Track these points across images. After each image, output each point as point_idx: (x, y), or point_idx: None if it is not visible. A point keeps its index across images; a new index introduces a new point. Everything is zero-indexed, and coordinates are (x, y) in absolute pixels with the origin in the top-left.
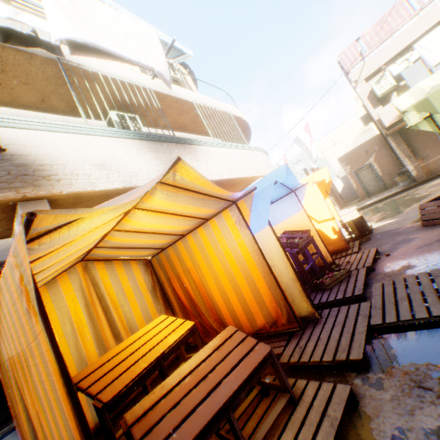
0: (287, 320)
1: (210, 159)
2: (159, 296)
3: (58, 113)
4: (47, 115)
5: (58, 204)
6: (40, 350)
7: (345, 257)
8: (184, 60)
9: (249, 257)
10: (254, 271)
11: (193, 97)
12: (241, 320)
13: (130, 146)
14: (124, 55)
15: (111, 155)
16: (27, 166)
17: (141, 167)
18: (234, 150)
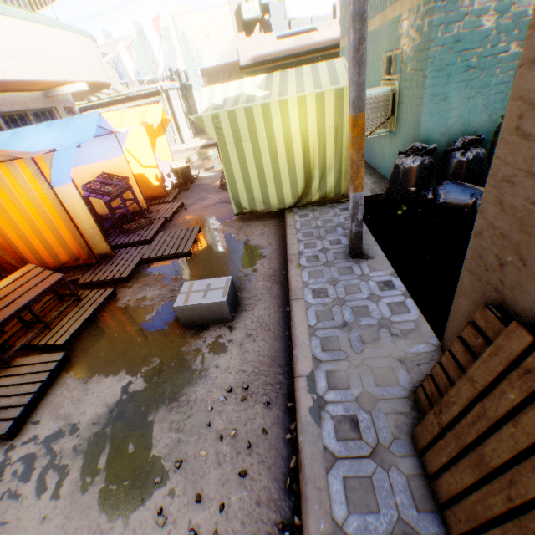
0: (88, 257)
1: None
2: None
3: None
4: None
5: None
6: None
7: (161, 205)
8: None
9: (52, 208)
10: (57, 220)
11: None
12: (46, 258)
13: None
14: None
15: None
16: None
17: None
18: (30, 26)
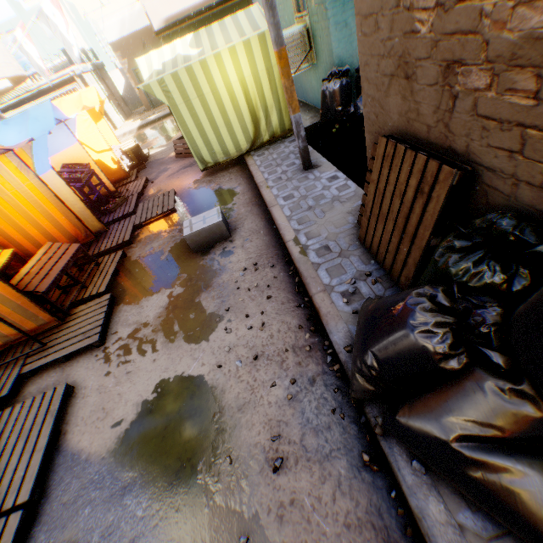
0: (86, 235)
1: None
2: None
3: None
4: None
5: None
6: None
7: (126, 185)
8: None
9: (42, 196)
10: (50, 207)
11: None
12: None
13: None
14: None
15: None
16: None
17: None
18: None
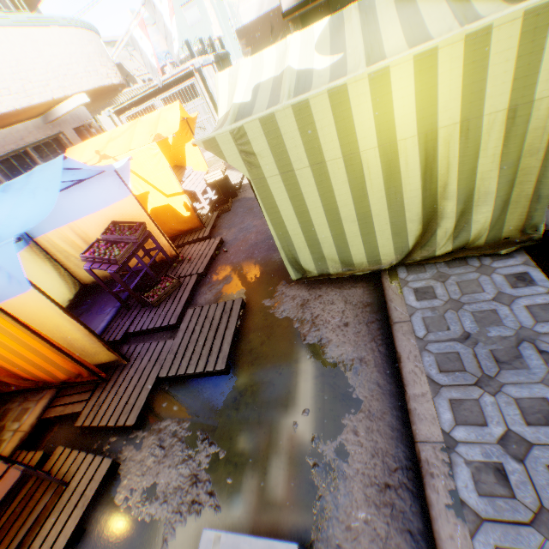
0: (90, 374)
1: None
2: None
3: None
4: None
5: None
6: None
7: (194, 244)
8: None
9: (16, 329)
10: (31, 341)
11: None
12: (42, 376)
13: None
14: None
15: None
16: None
17: None
18: None
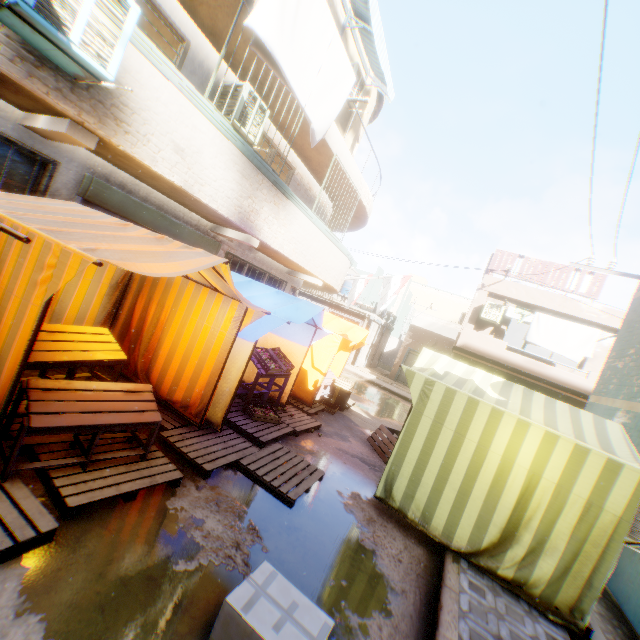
0: (197, 413)
1: (288, 225)
2: (116, 296)
3: (194, 20)
4: (181, 10)
5: (105, 145)
6: (23, 309)
7: (298, 410)
8: (382, 92)
9: (217, 349)
10: (210, 362)
11: (340, 151)
12: (165, 383)
13: (226, 151)
14: (296, 92)
15: (199, 147)
16: (110, 94)
17: (216, 181)
18: (322, 235)
